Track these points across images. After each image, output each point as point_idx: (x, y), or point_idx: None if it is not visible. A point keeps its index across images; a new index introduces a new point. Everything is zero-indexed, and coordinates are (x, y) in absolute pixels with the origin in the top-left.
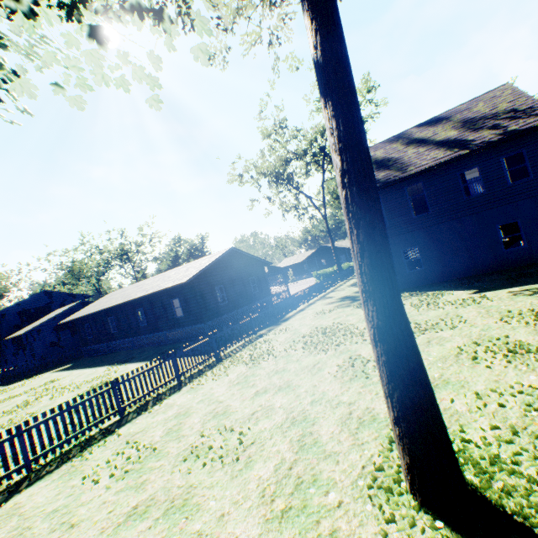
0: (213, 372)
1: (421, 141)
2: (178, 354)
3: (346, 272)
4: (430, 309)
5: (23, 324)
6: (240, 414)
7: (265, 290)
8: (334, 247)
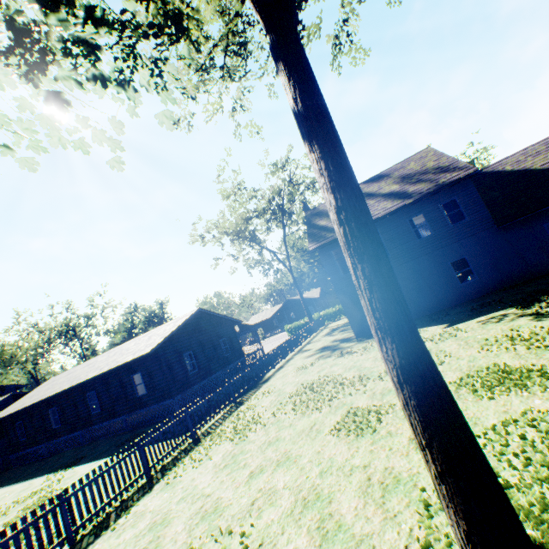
0: (192, 458)
1: (370, 195)
2: (146, 441)
3: (318, 322)
4: None
5: None
6: (237, 507)
7: (238, 351)
8: (302, 298)
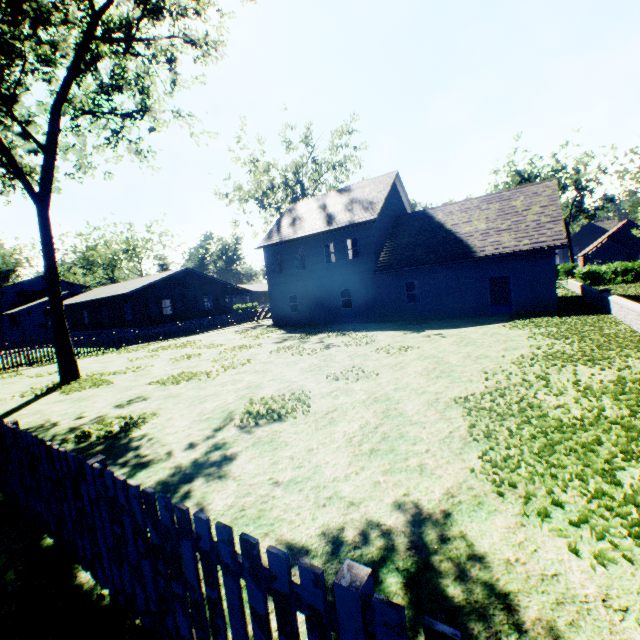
0: (98, 355)
1: (325, 208)
2: (82, 341)
3: None
4: (241, 339)
5: (20, 304)
6: None
7: (222, 308)
8: None
